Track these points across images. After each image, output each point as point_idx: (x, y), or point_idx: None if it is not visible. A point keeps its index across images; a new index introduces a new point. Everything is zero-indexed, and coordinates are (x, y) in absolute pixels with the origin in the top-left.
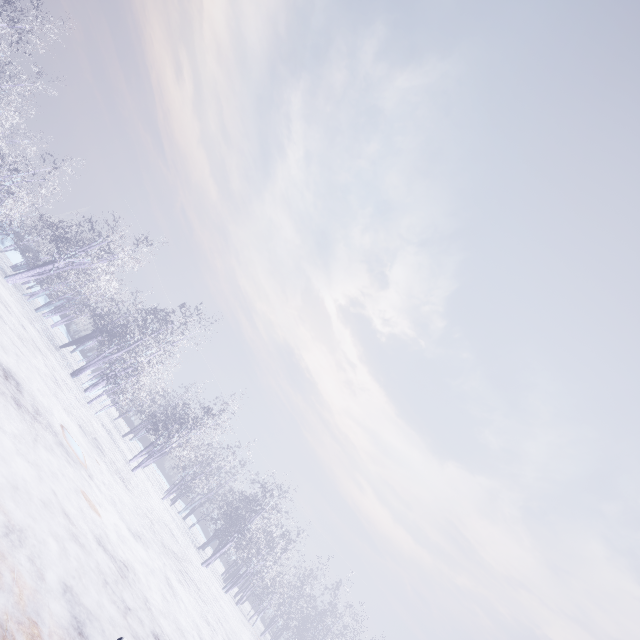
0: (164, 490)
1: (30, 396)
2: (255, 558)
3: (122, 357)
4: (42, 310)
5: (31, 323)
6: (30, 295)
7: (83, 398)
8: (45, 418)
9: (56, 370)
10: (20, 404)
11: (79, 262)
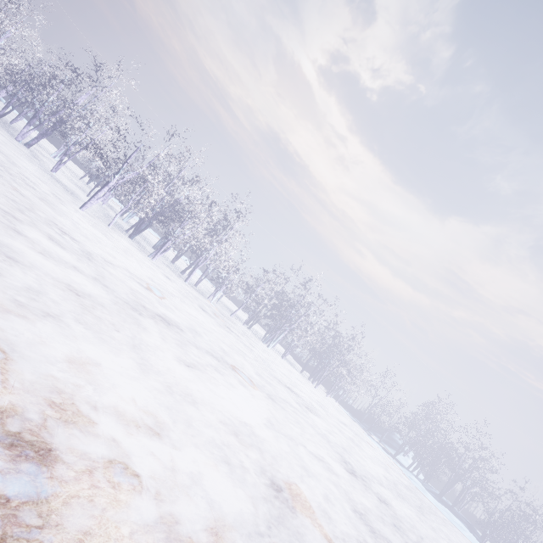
0: (117, 212)
1: None
2: (177, 227)
3: None
4: None
5: None
6: None
7: None
8: None
9: None
10: None
11: None
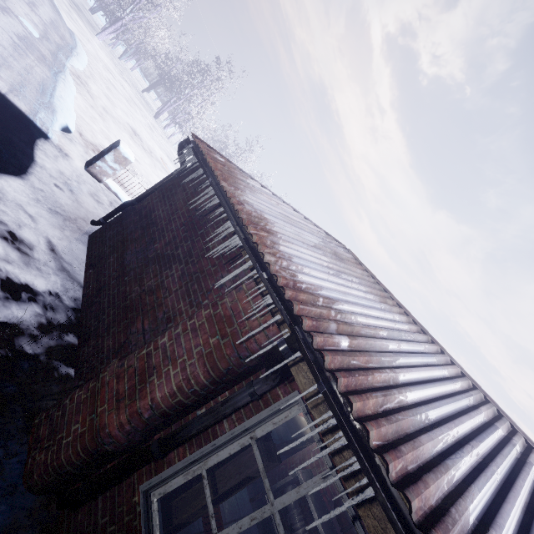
0: None
1: (145, 143)
2: None
3: (181, 106)
4: (123, 58)
5: (123, 78)
6: (109, 40)
7: (164, 135)
8: (154, 154)
9: (147, 117)
10: (144, 148)
11: (137, 16)
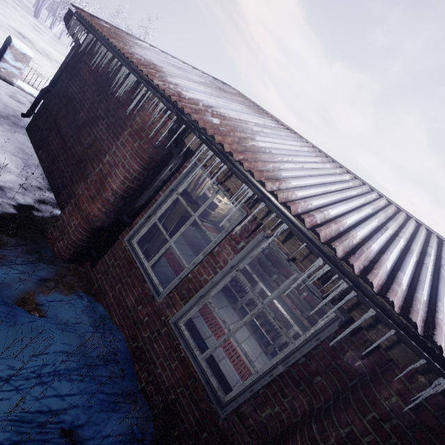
0: None
1: (37, 45)
2: None
3: None
4: None
5: None
6: None
7: (53, 36)
8: (51, 57)
9: (26, 17)
10: (39, 52)
11: None
